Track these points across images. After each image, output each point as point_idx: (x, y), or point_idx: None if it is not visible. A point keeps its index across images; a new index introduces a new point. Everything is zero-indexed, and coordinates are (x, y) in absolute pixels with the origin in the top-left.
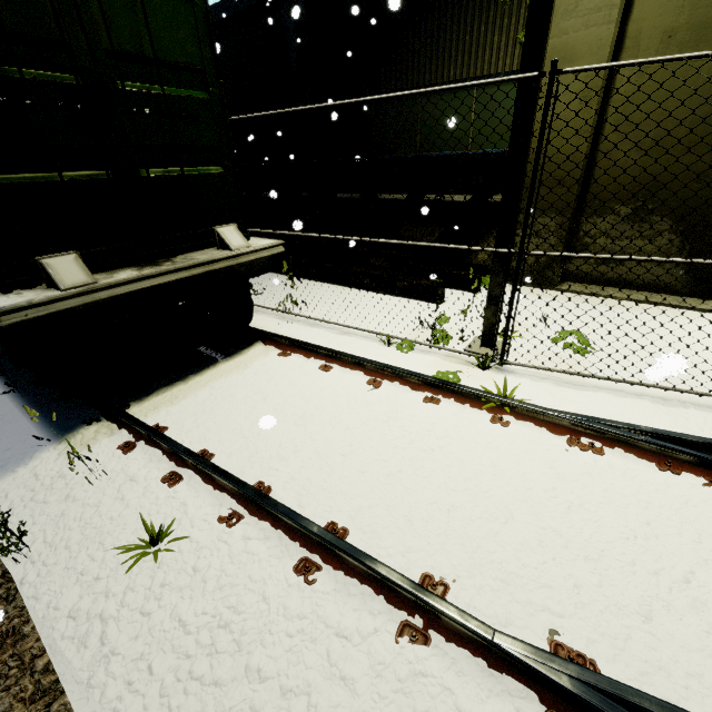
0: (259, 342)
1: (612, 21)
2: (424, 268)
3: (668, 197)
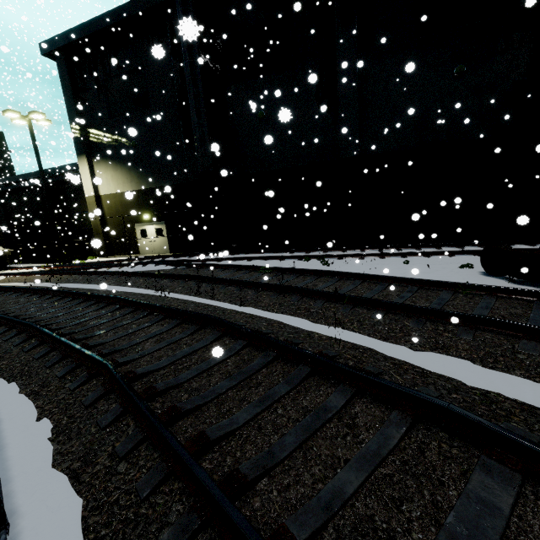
0: (9, 269)
1: (96, 207)
2: (74, 256)
3: (120, 235)
